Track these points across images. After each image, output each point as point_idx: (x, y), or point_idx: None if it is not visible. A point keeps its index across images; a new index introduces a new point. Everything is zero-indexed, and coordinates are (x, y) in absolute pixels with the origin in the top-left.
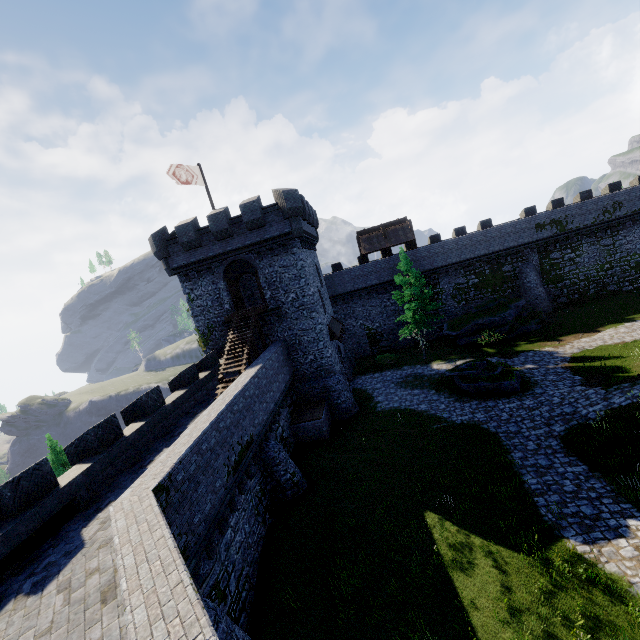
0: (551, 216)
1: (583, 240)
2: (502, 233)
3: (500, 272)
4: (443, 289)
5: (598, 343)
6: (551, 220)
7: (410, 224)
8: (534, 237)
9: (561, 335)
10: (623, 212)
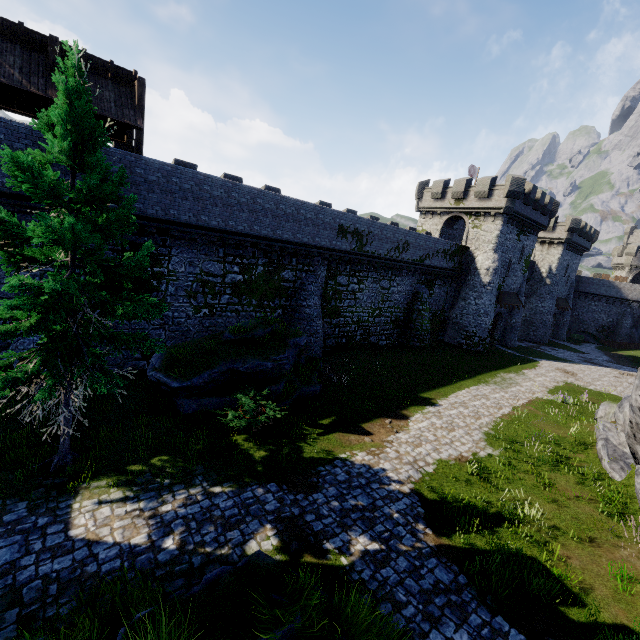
0: (357, 223)
1: (370, 272)
2: (300, 214)
3: (277, 277)
4: (175, 272)
5: (430, 453)
6: (355, 229)
7: (141, 89)
8: (333, 243)
9: (363, 417)
10: (407, 256)
